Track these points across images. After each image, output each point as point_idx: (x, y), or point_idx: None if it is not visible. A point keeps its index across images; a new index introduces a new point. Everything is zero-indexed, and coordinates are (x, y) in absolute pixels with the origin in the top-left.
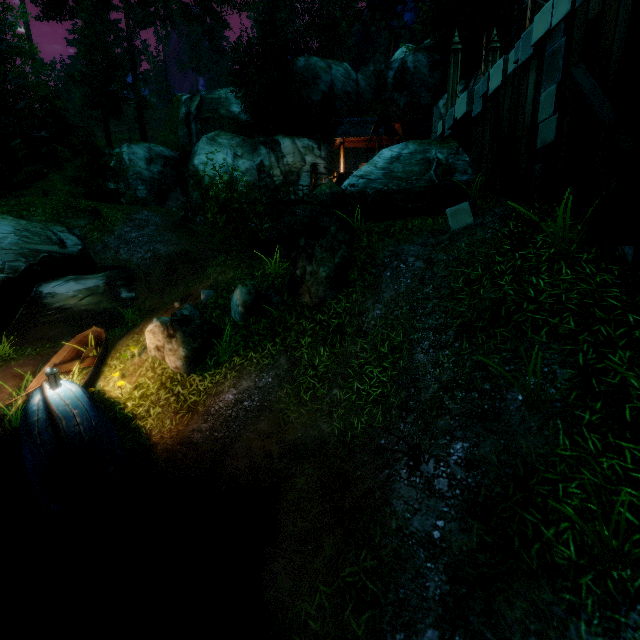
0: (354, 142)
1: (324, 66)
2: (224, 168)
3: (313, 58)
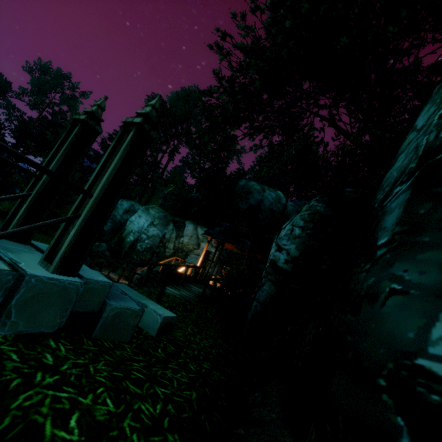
0: (232, 245)
1: (259, 189)
2: (140, 229)
3: (252, 182)
